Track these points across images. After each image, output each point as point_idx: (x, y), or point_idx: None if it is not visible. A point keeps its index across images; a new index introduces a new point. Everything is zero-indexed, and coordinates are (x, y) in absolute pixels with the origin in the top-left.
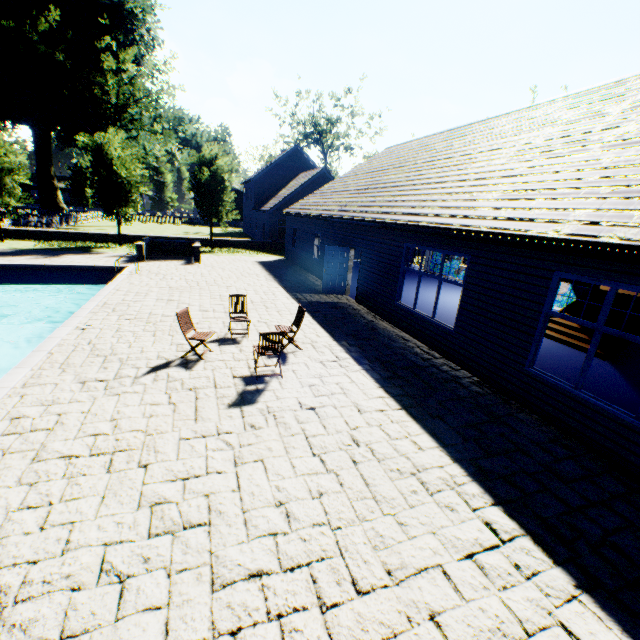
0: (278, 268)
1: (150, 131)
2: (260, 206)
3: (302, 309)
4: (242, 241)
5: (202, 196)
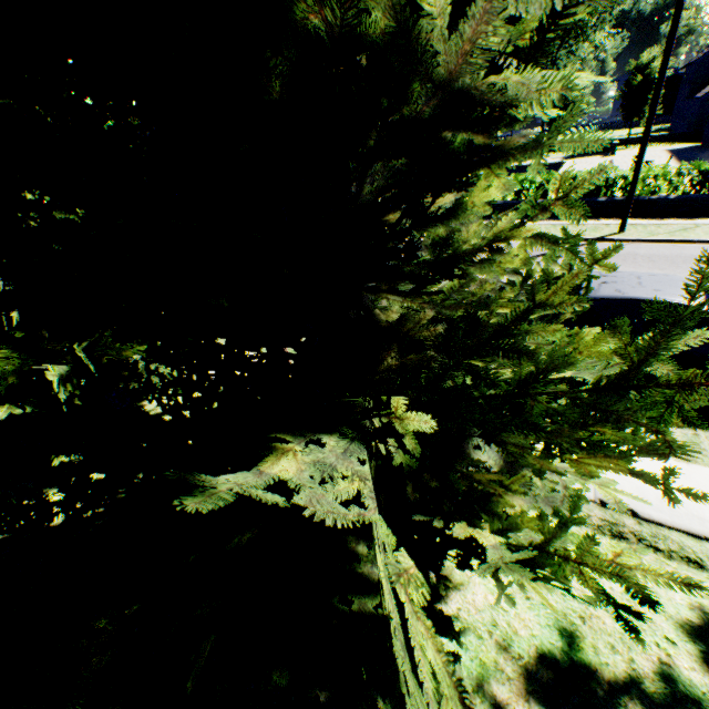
0: (683, 152)
1: (589, 42)
2: (694, 93)
3: (670, 157)
4: (658, 136)
5: (628, 101)
